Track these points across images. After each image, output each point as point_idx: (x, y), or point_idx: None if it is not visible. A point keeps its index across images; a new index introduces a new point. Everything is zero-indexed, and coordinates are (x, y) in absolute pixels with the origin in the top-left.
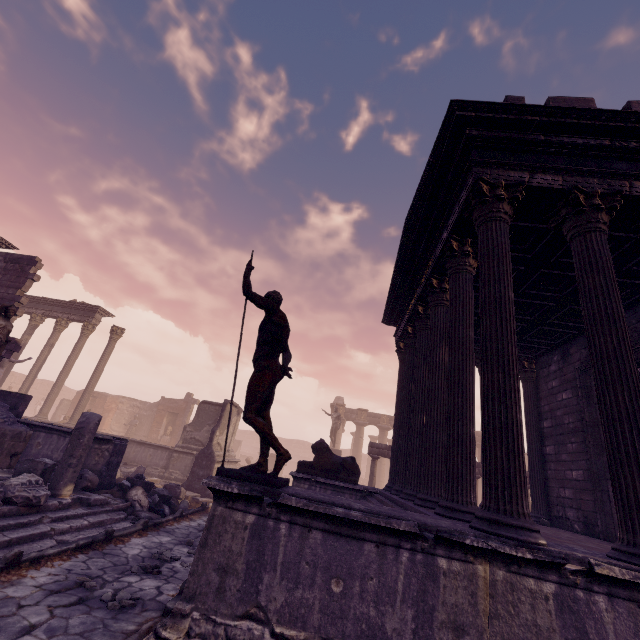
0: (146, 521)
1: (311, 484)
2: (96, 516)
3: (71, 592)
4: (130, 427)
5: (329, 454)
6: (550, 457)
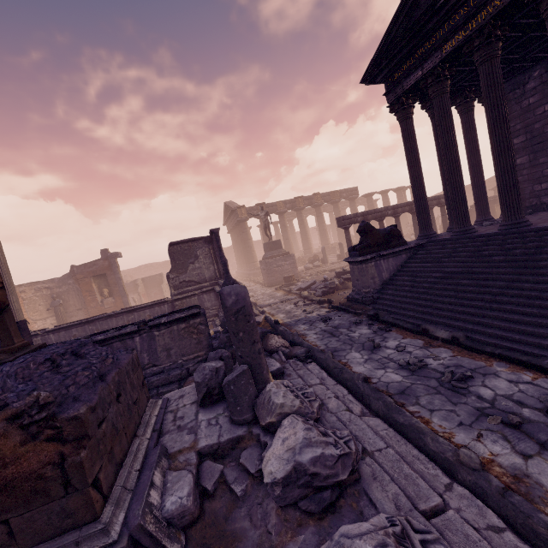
0: (331, 353)
1: (376, 260)
2: (303, 377)
3: (542, 436)
4: (56, 309)
5: (376, 231)
6: (522, 166)
